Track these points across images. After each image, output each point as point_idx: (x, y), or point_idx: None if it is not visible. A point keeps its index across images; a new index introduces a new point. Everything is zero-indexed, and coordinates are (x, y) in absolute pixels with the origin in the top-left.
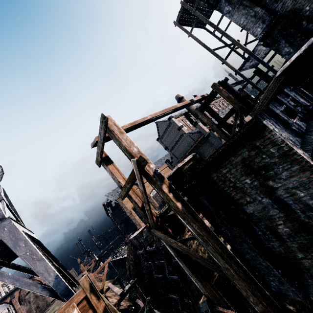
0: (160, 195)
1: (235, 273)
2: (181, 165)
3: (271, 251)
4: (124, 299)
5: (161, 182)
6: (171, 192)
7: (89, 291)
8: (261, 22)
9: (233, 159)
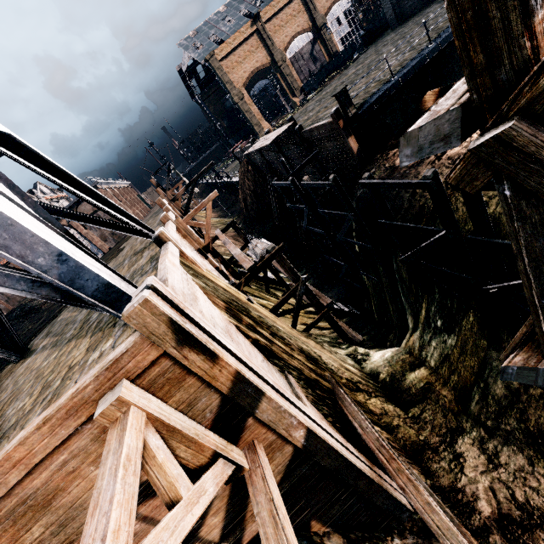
0: None
1: None
2: None
3: None
4: (241, 242)
5: None
6: None
7: (172, 342)
8: None
9: None
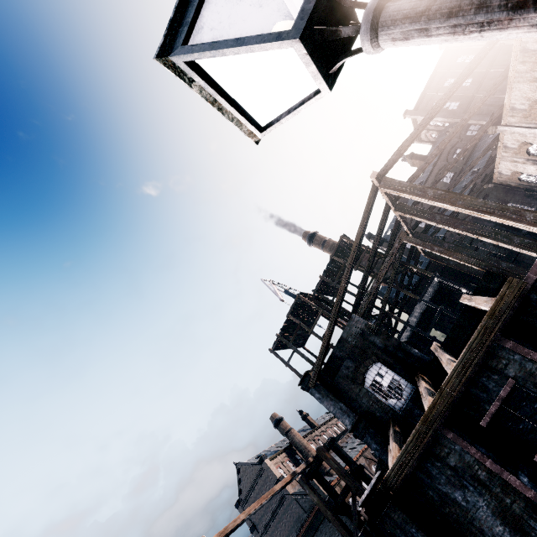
0: None
1: None
2: None
3: None
4: None
5: None
6: None
7: None
8: (347, 415)
9: None
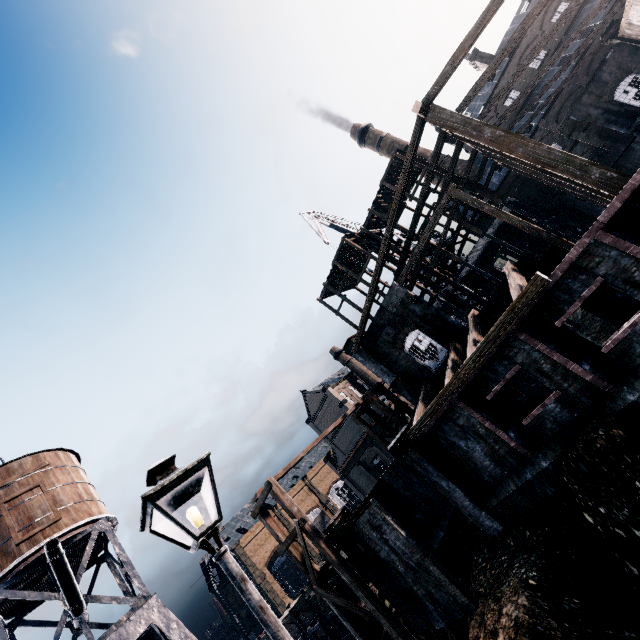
0: (319, 549)
1: (379, 612)
2: (332, 522)
3: (403, 589)
4: None
5: (318, 538)
6: (327, 546)
7: None
8: (387, 375)
9: (363, 519)
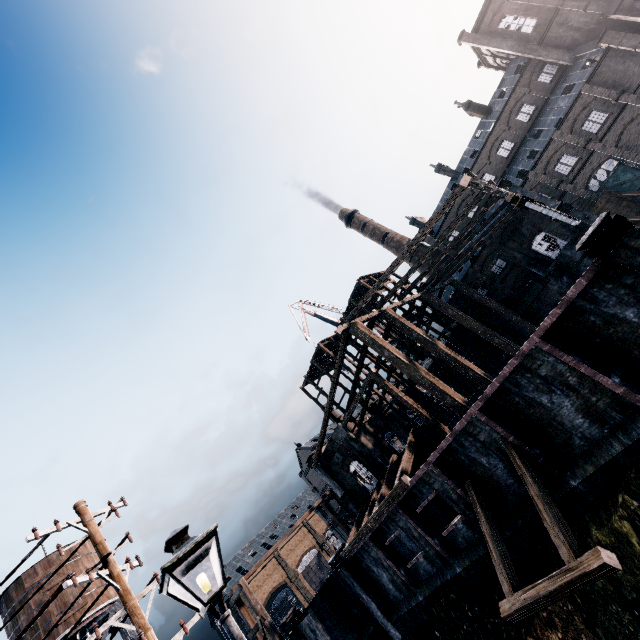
0: None
1: None
2: (285, 620)
3: None
4: None
5: (274, 632)
6: (280, 639)
7: None
8: (338, 489)
9: (304, 622)
